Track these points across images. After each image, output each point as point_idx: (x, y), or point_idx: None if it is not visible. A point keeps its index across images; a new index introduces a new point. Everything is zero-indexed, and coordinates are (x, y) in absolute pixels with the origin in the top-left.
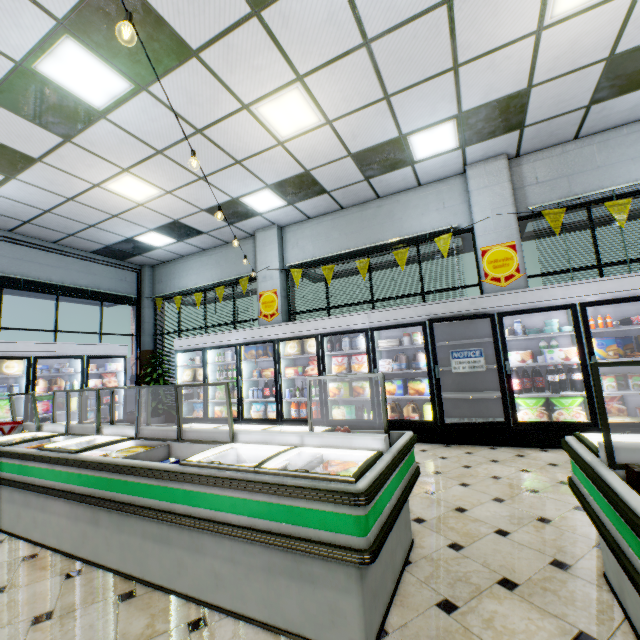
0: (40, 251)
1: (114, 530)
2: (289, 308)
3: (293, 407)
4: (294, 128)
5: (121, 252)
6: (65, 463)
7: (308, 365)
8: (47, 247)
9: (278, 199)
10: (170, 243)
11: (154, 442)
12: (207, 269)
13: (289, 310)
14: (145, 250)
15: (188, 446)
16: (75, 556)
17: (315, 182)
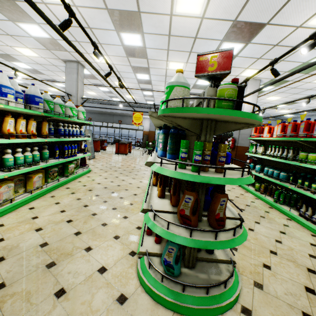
0: None
1: None
2: None
3: None
4: None
5: (277, 117)
6: None
7: None
8: None
9: None
10: (292, 116)
11: None
12: None
13: None
14: (284, 117)
15: None
16: None
17: None
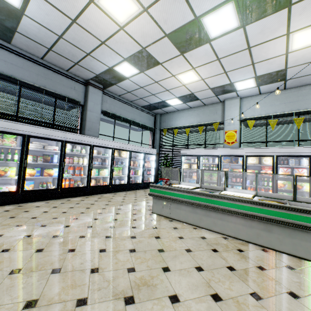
0: (126, 105)
1: (285, 236)
2: (240, 140)
3: (251, 189)
4: (303, 44)
5: (153, 107)
6: (251, 202)
7: (261, 170)
8: (129, 103)
9: (253, 83)
10: (178, 104)
11: (273, 199)
12: (191, 117)
13: (240, 141)
14: (164, 106)
15: (304, 204)
16: (251, 242)
17: (284, 74)
